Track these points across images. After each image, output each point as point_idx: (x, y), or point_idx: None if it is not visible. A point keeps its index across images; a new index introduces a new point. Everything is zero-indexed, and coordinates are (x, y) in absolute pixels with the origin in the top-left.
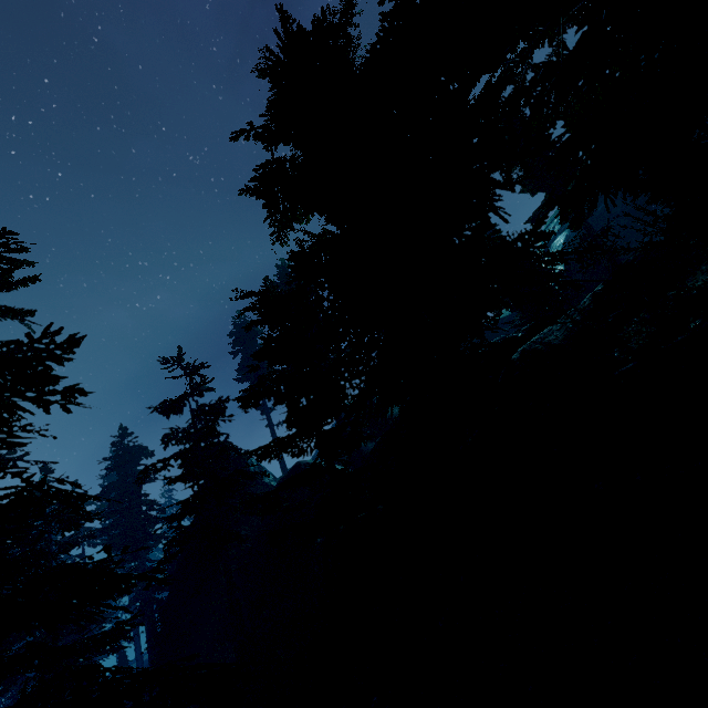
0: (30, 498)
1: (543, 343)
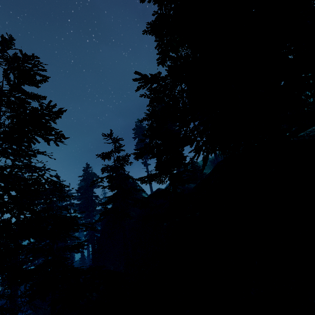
0: (40, 182)
1: (309, 135)
